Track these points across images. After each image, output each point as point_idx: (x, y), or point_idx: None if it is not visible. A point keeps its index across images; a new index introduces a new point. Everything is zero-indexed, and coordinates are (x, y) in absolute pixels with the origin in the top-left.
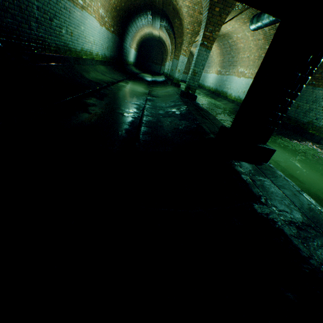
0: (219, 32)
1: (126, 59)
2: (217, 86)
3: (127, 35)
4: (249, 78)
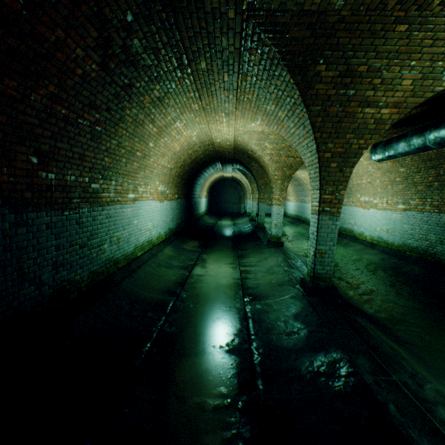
0: None
1: (197, 213)
2: None
3: (195, 190)
4: (387, 211)
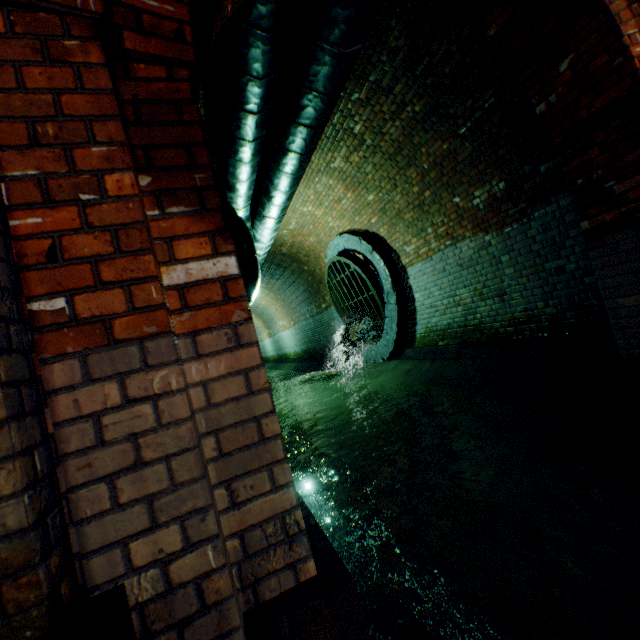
0: None
1: None
2: (277, 351)
3: None
4: (290, 328)
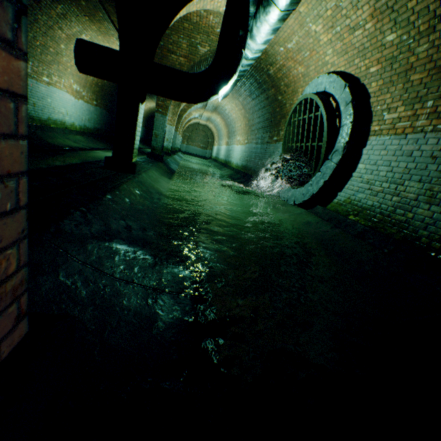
0: (213, 104)
1: None
2: (226, 157)
3: None
4: (242, 145)
